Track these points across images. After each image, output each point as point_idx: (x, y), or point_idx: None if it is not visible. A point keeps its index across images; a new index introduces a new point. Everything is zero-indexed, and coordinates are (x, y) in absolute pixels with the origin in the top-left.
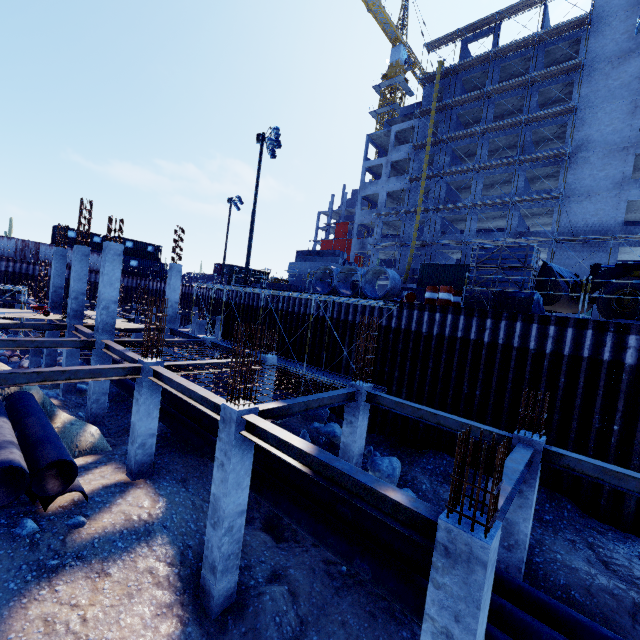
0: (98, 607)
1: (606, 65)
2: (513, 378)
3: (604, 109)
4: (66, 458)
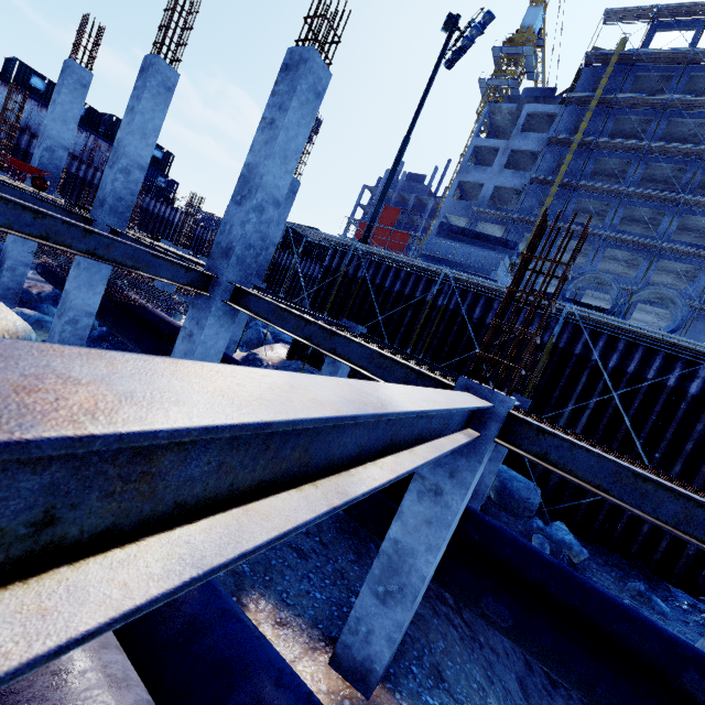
0: None
1: None
2: None
3: None
4: None
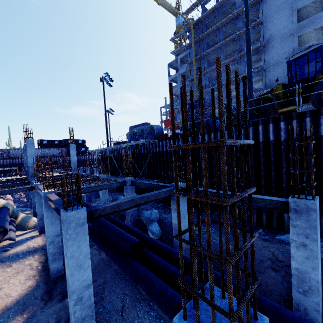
0: (3, 277)
1: None
2: None
3: (276, 17)
4: (1, 225)
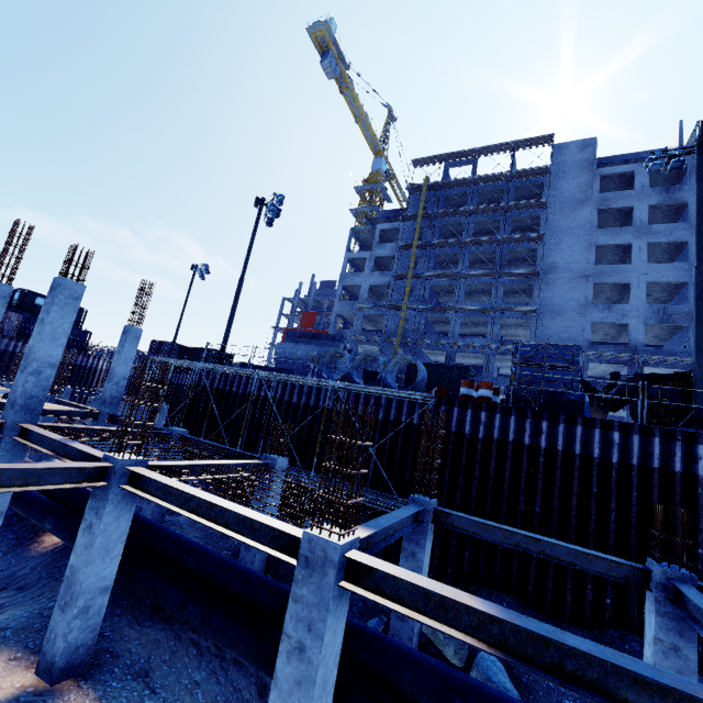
0: None
1: (565, 208)
2: (578, 491)
3: (566, 242)
4: None
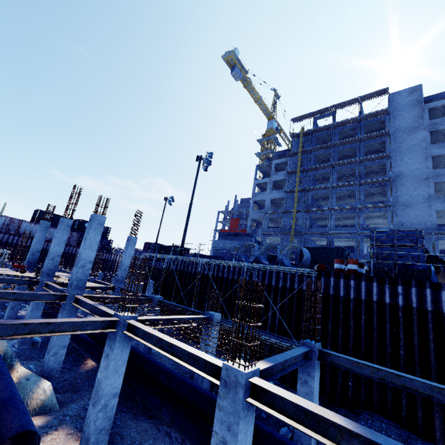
0: None
1: (403, 134)
2: (434, 339)
3: (407, 156)
4: (31, 428)
